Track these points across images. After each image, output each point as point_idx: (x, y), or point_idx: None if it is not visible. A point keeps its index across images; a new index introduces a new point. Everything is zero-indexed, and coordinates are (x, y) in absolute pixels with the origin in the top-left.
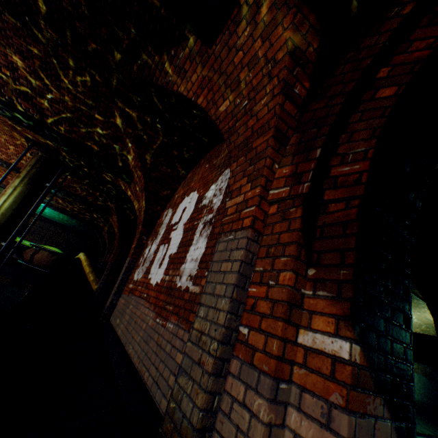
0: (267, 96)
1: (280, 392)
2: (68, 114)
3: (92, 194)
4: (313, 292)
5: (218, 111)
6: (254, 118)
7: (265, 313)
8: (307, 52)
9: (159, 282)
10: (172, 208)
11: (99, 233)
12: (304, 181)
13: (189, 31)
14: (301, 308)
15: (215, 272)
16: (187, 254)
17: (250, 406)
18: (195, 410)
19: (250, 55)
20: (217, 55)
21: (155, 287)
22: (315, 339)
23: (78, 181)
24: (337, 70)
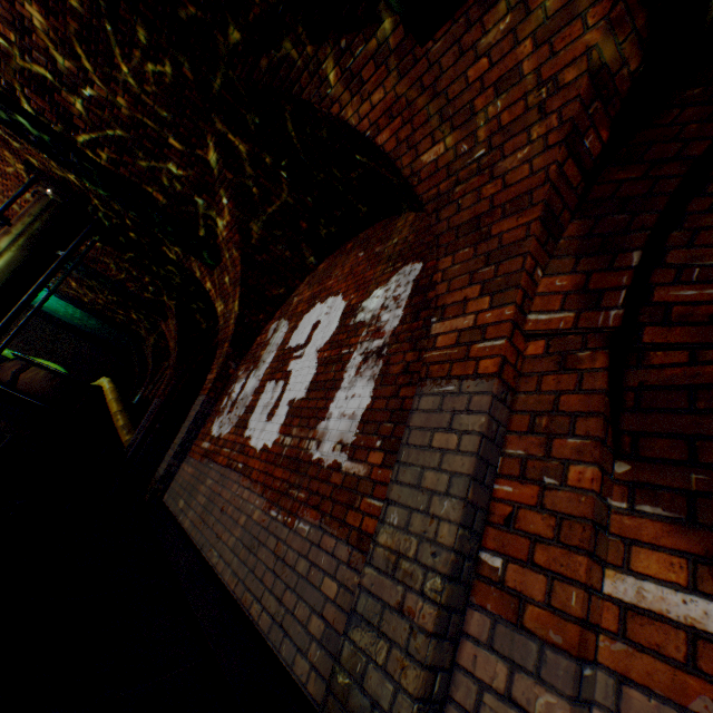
0: (532, 145)
1: (584, 683)
2: (117, 130)
3: (135, 278)
4: (630, 505)
5: (418, 161)
6: (497, 182)
7: (540, 536)
8: (617, 76)
9: (271, 447)
10: (287, 319)
11: (136, 347)
12: (609, 306)
13: (386, 8)
14: (606, 531)
15: (418, 448)
16: (331, 405)
17: (525, 705)
18: (402, 699)
19: (504, 68)
20: (433, 59)
21: (261, 454)
22: (642, 590)
23: (113, 253)
24: (665, 117)
